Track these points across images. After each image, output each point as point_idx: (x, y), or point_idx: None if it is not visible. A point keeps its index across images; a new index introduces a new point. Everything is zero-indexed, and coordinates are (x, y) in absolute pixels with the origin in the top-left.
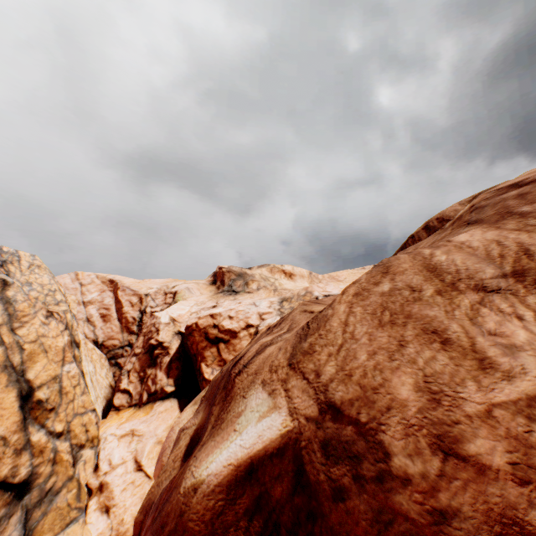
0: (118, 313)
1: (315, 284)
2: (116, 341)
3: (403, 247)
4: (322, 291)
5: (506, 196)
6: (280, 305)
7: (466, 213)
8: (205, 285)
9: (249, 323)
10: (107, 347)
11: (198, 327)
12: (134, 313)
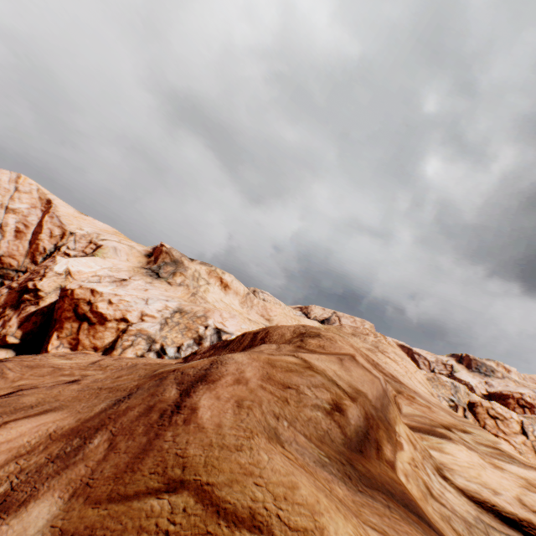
0: (33, 236)
1: (245, 306)
2: (16, 262)
3: (233, 339)
4: (218, 322)
5: (166, 392)
6: (173, 314)
7: (164, 374)
8: (140, 253)
9: (126, 317)
10: (3, 263)
11: (73, 295)
12: (48, 244)
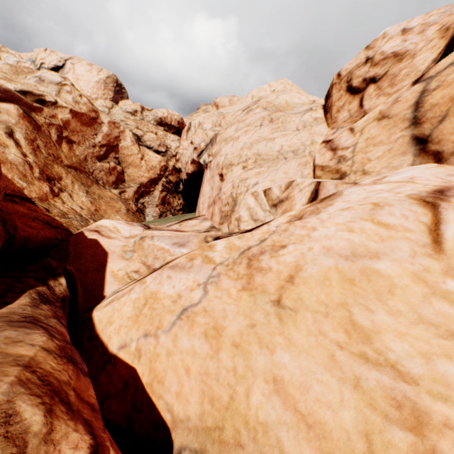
0: None
1: None
2: None
3: None
4: None
5: None
6: None
7: None
8: None
9: None
10: None
11: None
12: None
